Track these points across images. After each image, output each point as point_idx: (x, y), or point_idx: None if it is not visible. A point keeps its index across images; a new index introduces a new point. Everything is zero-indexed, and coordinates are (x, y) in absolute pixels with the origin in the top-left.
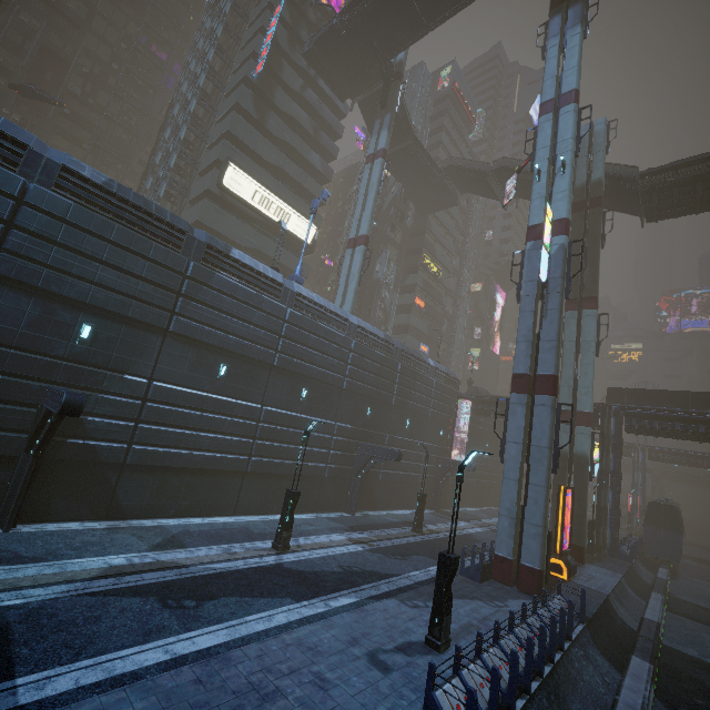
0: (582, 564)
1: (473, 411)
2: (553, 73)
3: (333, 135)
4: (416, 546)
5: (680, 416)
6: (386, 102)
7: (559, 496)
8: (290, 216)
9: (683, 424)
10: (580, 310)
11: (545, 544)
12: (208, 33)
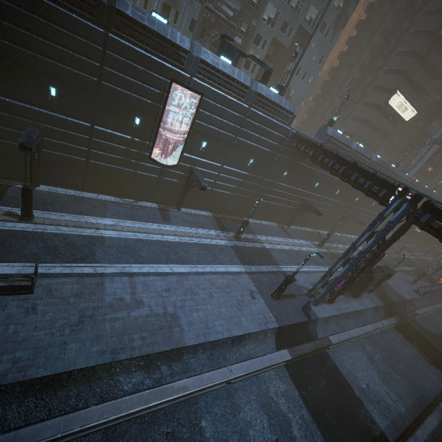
0: None
1: None
2: None
3: None
4: (398, 259)
5: None
6: None
7: None
8: (407, 110)
9: None
10: None
11: None
12: None
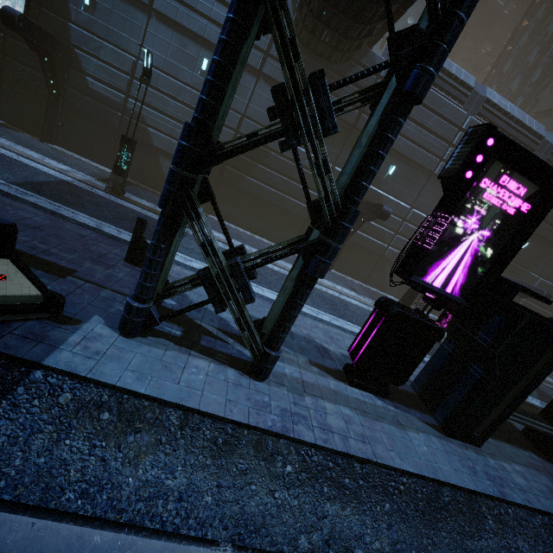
0: None
1: None
2: None
3: None
4: None
5: None
6: None
7: None
8: None
9: None
10: None
11: None
12: None
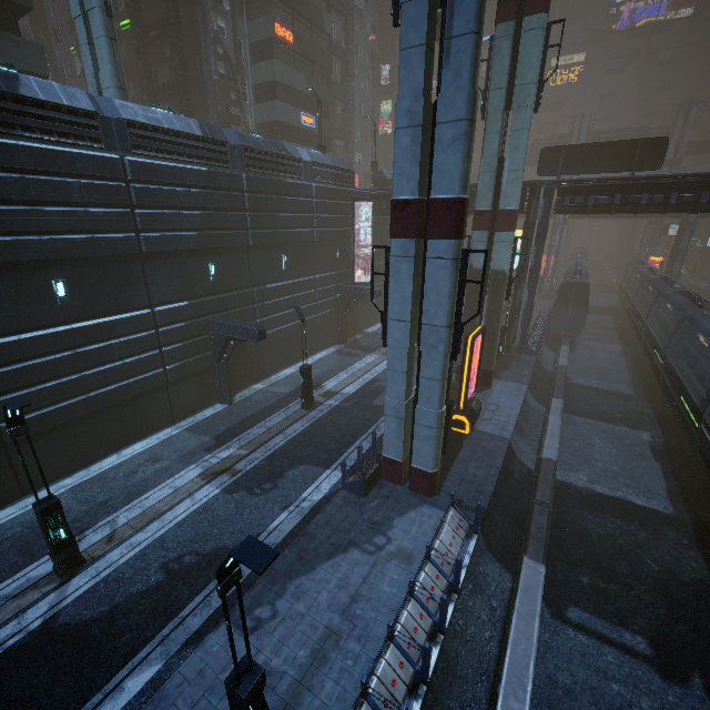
0: (489, 386)
1: (377, 211)
2: None
3: None
4: (299, 443)
5: (624, 186)
6: None
7: (466, 350)
8: None
9: (625, 196)
10: (521, 17)
11: (440, 444)
12: None
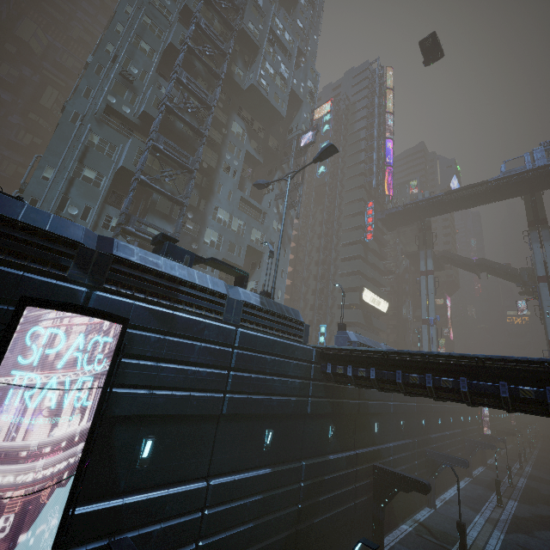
0: None
1: None
2: (541, 262)
3: (382, 246)
4: (526, 497)
5: None
6: (426, 242)
7: None
8: (380, 303)
9: None
10: None
11: None
12: (324, 208)
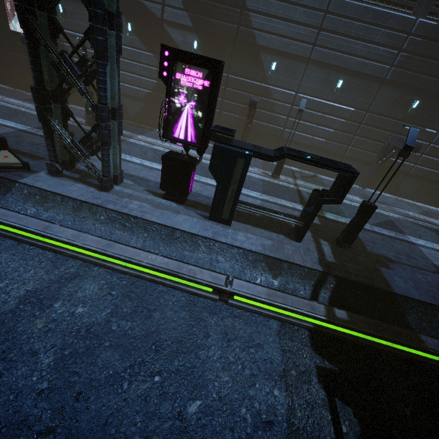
0: None
1: None
2: None
3: None
4: None
5: None
6: None
7: None
8: None
9: None
10: None
11: None
12: None
